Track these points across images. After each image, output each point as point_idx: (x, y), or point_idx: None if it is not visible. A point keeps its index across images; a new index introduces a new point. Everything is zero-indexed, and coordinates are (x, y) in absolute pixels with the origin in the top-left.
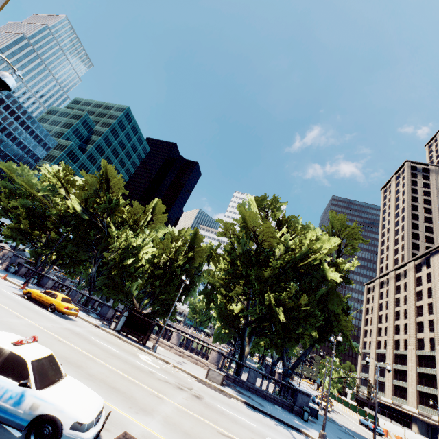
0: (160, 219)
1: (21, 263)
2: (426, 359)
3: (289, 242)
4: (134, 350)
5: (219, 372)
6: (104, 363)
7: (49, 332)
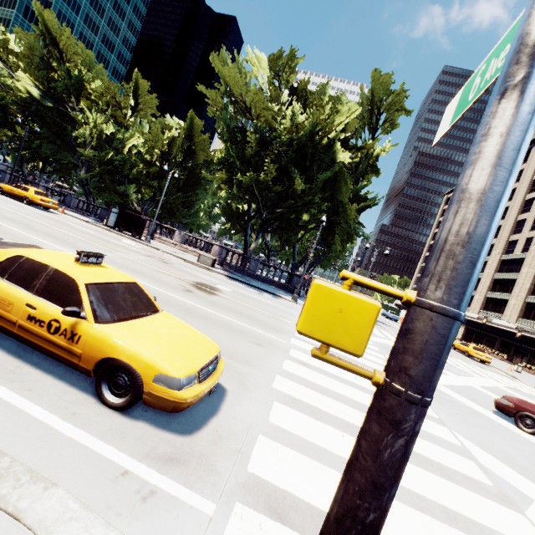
0: (149, 104)
1: (3, 170)
2: None
3: (298, 118)
4: (122, 238)
5: (209, 257)
6: (63, 231)
7: (8, 209)
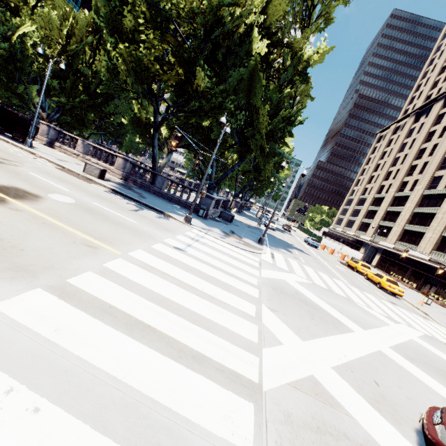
0: None
1: None
2: (400, 199)
3: None
4: None
5: (96, 166)
6: None
7: None
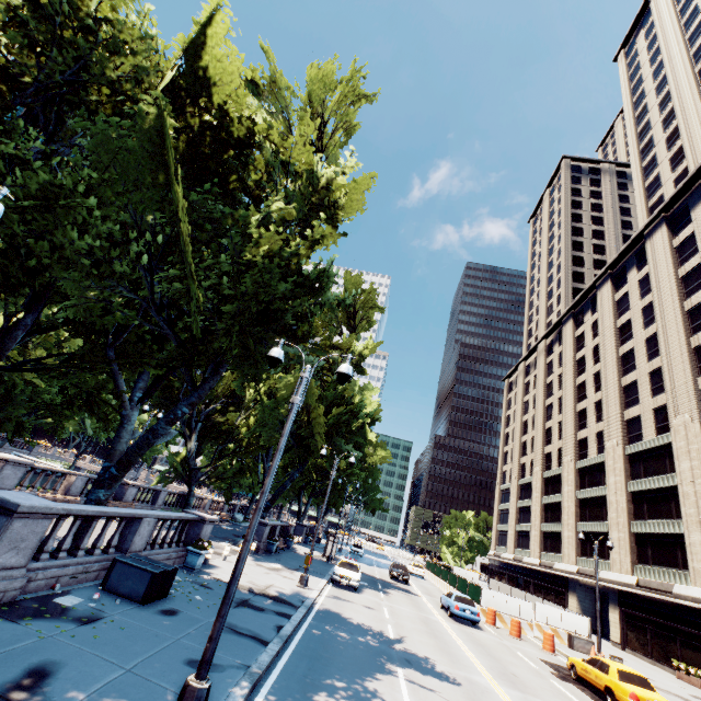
0: None
1: None
2: (591, 472)
3: None
4: None
5: None
6: None
7: None
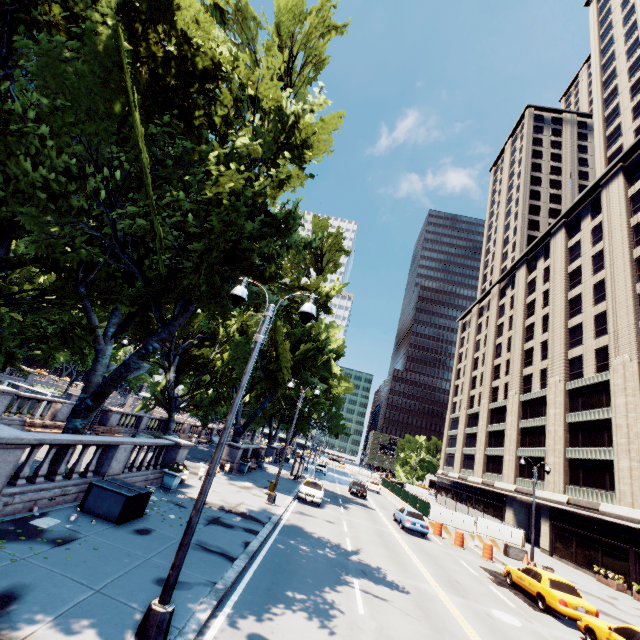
0: None
1: None
2: (533, 405)
3: None
4: None
5: None
6: None
7: None
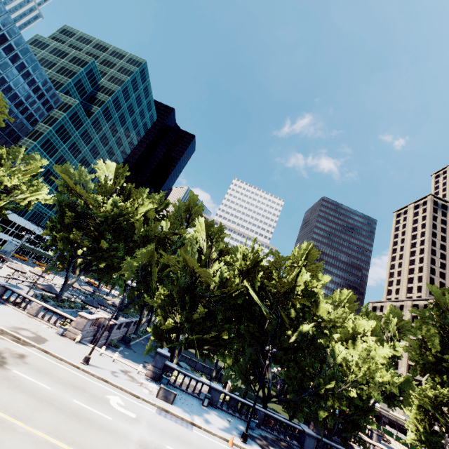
0: None
1: (170, 366)
2: None
3: None
4: None
5: None
6: None
7: None
